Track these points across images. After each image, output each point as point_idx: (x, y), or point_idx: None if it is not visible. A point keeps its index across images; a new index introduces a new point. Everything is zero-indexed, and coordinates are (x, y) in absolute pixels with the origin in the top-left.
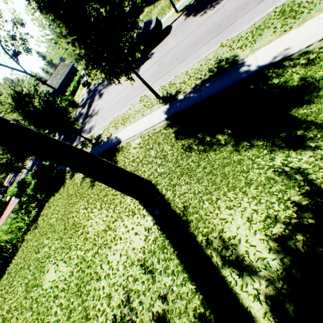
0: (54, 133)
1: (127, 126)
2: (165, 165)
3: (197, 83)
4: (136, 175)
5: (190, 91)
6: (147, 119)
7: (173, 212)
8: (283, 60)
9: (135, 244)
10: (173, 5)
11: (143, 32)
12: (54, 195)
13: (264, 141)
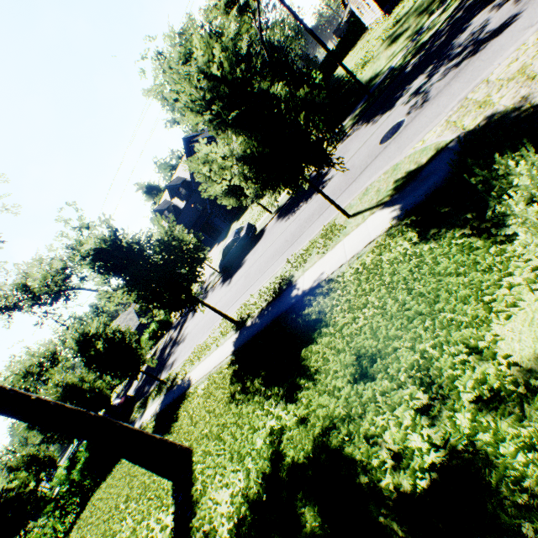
0: (119, 379)
1: (202, 361)
2: (210, 423)
3: (263, 305)
4: (165, 441)
5: (256, 315)
6: (219, 351)
7: (191, 497)
8: (317, 286)
9: None
10: (266, 209)
11: (234, 240)
12: (106, 478)
13: (278, 389)
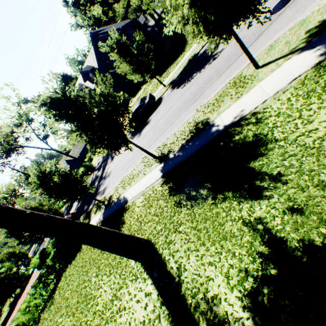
0: (71, 201)
1: (133, 185)
2: (161, 222)
3: (182, 142)
4: (133, 237)
5: (178, 150)
6: (147, 177)
7: (168, 272)
8: (240, 119)
9: (137, 314)
10: (161, 83)
11: (140, 106)
12: (71, 262)
13: (233, 193)
